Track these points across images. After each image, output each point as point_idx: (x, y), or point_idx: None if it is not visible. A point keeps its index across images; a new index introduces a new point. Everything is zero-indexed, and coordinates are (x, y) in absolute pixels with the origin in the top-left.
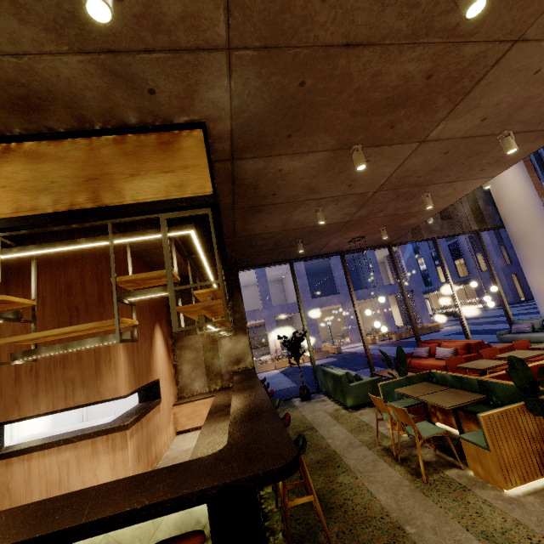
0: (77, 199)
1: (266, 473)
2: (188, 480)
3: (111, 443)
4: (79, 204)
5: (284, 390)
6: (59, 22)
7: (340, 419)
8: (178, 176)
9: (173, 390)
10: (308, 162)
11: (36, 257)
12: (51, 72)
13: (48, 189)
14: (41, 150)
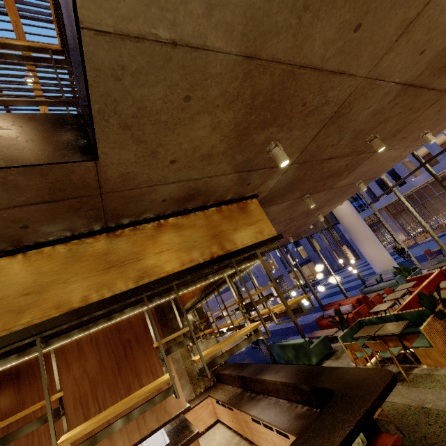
0: (213, 250)
1: (390, 382)
2: (353, 407)
3: None
4: (215, 253)
5: None
6: (241, 162)
7: None
8: (256, 226)
9: None
10: (282, 206)
11: None
12: (216, 182)
13: (194, 247)
14: (179, 222)
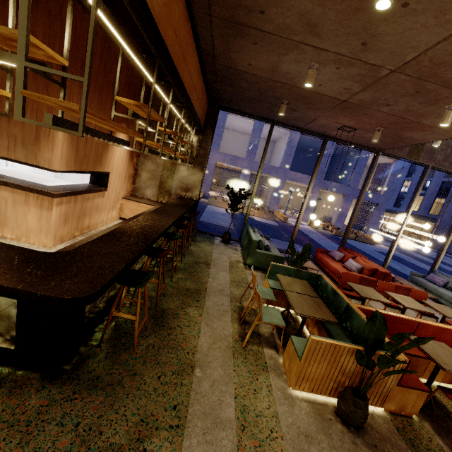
0: None
1: (44, 297)
2: None
3: (40, 201)
4: None
5: (221, 227)
6: None
7: (233, 269)
8: None
9: (127, 187)
10: None
11: None
12: None
13: None
14: None
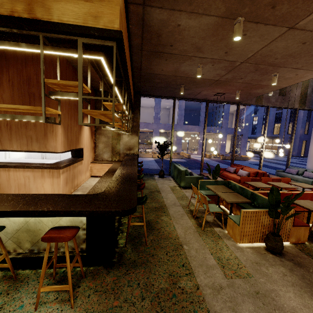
0: (16, 7)
1: (115, 211)
2: (76, 204)
3: (52, 173)
4: (17, 12)
5: (153, 169)
6: None
7: (174, 191)
8: (95, 7)
9: (92, 155)
10: (201, 24)
11: (7, 52)
12: None
13: None
14: None
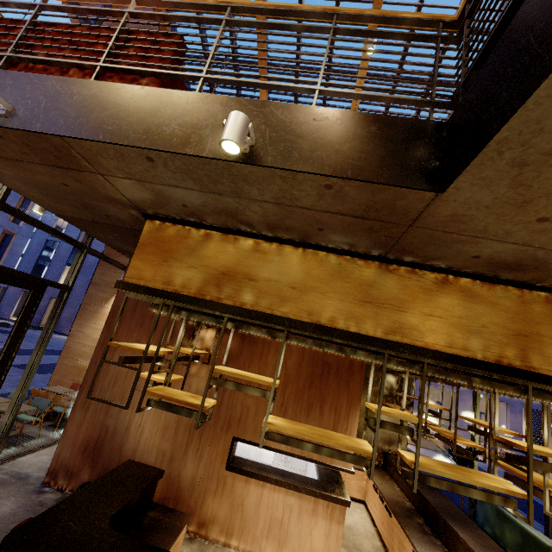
0: (506, 352)
1: None
2: None
3: (330, 511)
4: (507, 358)
5: None
6: None
7: None
8: None
9: None
10: None
11: None
12: None
13: (478, 332)
14: (474, 290)
